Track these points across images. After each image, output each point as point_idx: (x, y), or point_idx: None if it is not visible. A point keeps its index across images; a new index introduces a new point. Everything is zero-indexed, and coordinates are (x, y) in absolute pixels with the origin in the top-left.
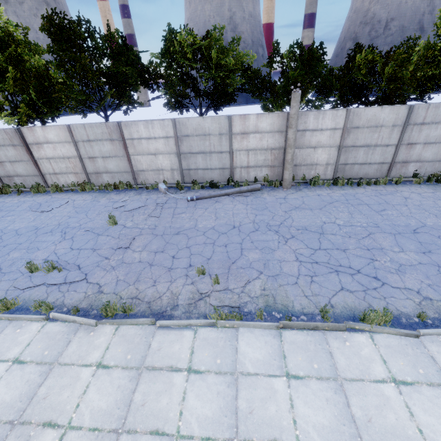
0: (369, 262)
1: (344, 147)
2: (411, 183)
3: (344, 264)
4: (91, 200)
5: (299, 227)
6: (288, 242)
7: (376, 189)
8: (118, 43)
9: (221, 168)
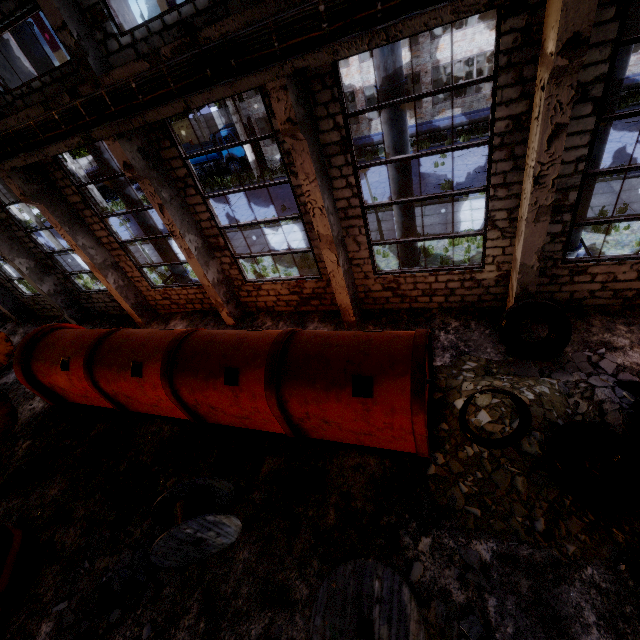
0: None
1: None
2: None
3: None
4: None
5: None
6: None
7: None
8: None
9: None
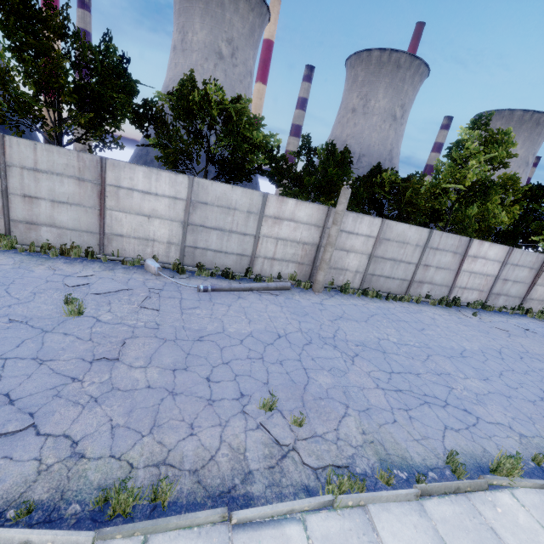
0: (448, 390)
1: (374, 256)
2: (428, 304)
3: (428, 392)
4: (14, 265)
5: (357, 342)
6: (356, 362)
7: (403, 305)
8: (115, 62)
9: (239, 254)
